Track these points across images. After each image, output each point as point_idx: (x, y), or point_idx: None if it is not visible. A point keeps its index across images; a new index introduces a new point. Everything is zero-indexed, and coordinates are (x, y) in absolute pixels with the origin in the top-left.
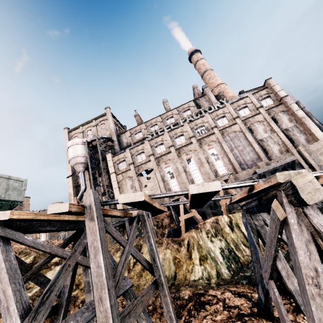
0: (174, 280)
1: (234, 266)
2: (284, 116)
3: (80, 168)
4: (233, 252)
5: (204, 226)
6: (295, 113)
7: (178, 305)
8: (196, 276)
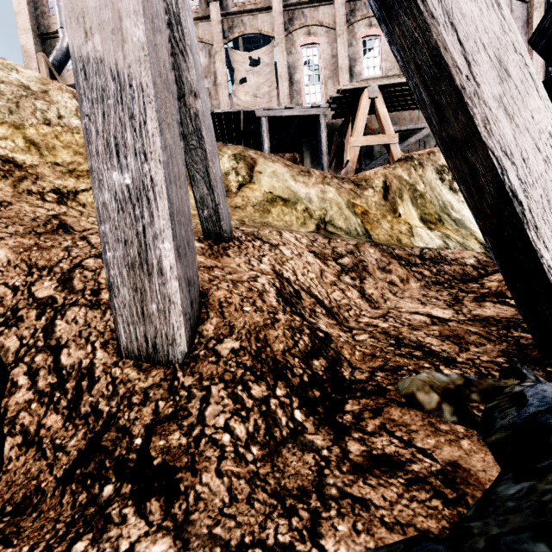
0: (370, 239)
1: None
2: None
3: None
4: None
5: (430, 159)
6: None
7: (448, 274)
8: (429, 242)
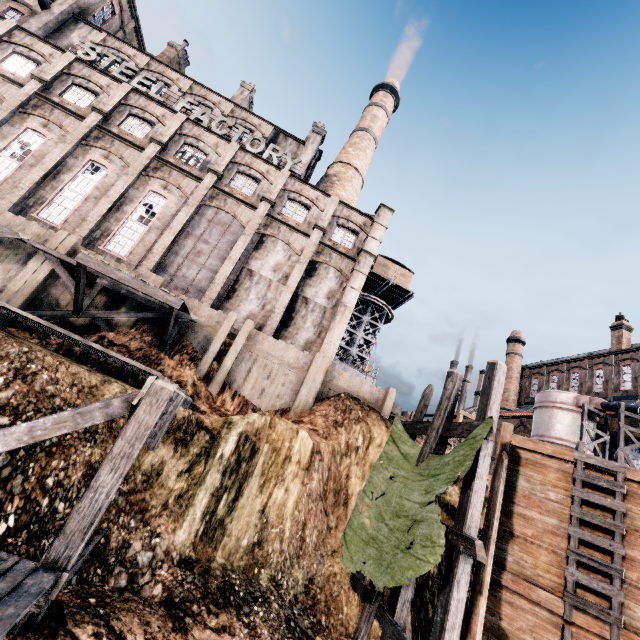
0: None
1: None
2: (333, 281)
3: None
4: None
5: None
6: (346, 289)
7: None
8: None
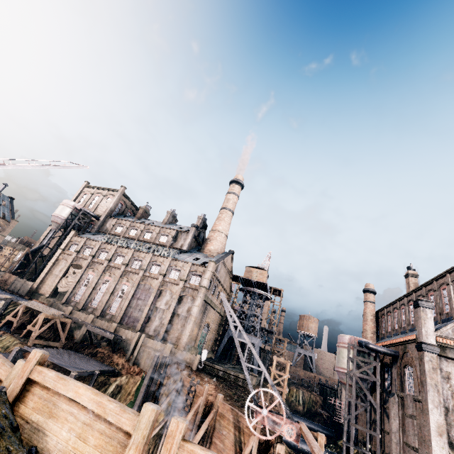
0: None
1: None
2: (190, 303)
3: (54, 227)
4: None
5: None
6: (192, 307)
7: None
8: None
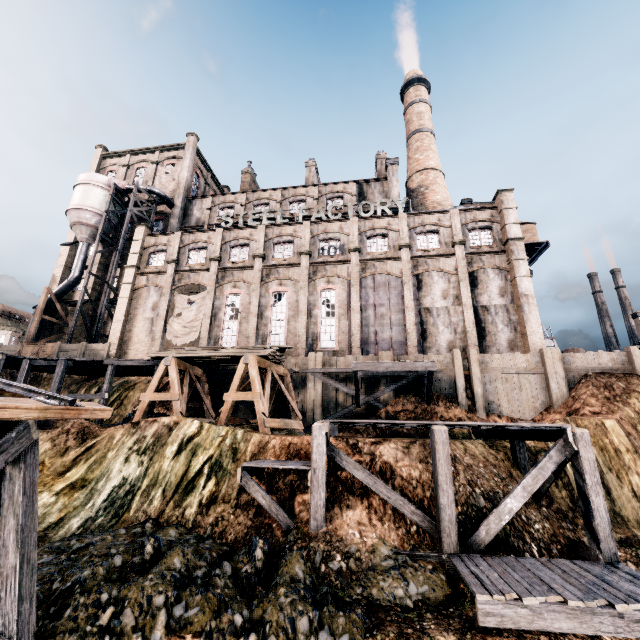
0: None
1: (100, 522)
2: (497, 279)
3: (83, 235)
4: (133, 496)
5: (146, 427)
6: (516, 280)
7: None
8: None
